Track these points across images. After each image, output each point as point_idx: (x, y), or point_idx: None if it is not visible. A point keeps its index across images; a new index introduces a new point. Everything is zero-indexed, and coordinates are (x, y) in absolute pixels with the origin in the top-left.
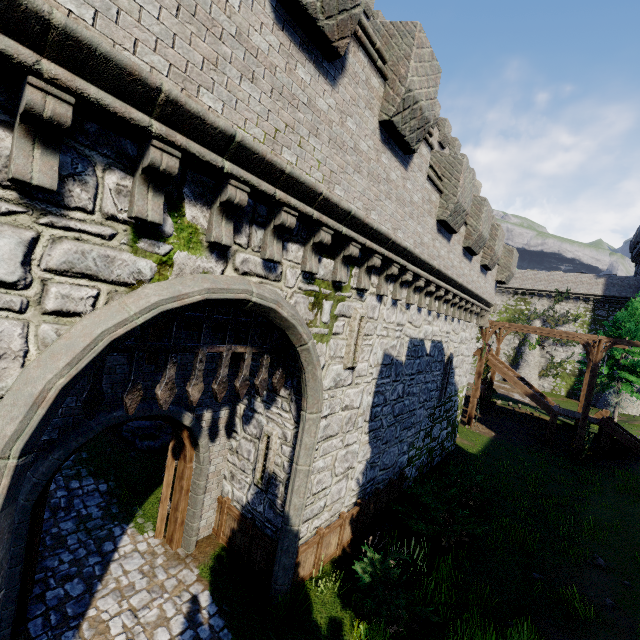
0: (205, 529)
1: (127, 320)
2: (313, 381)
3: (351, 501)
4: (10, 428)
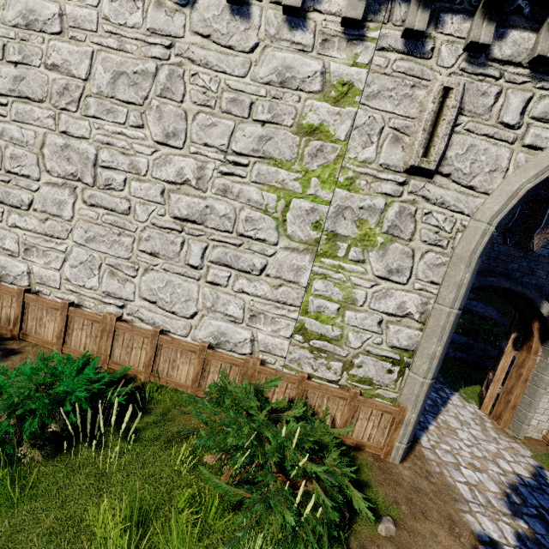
0: (534, 430)
1: None
2: None
3: None
4: (496, 207)
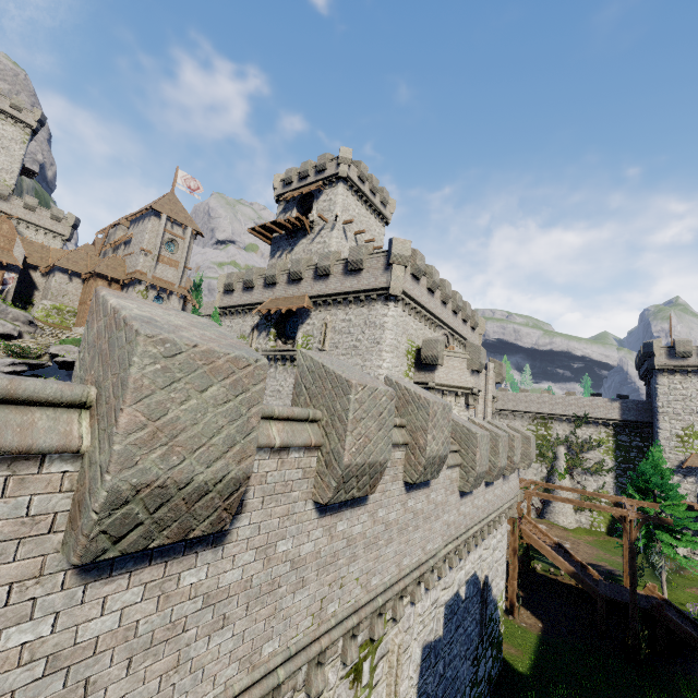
0: None
1: None
2: None
3: None
4: None
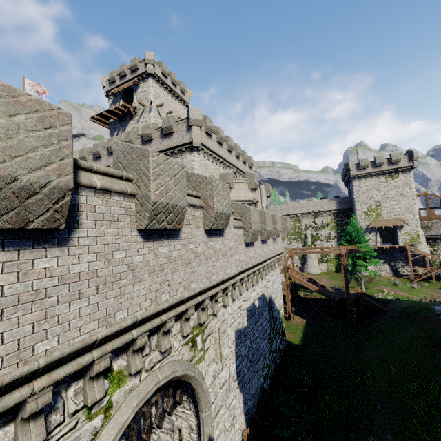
0: None
1: None
2: (202, 393)
3: (239, 437)
4: None
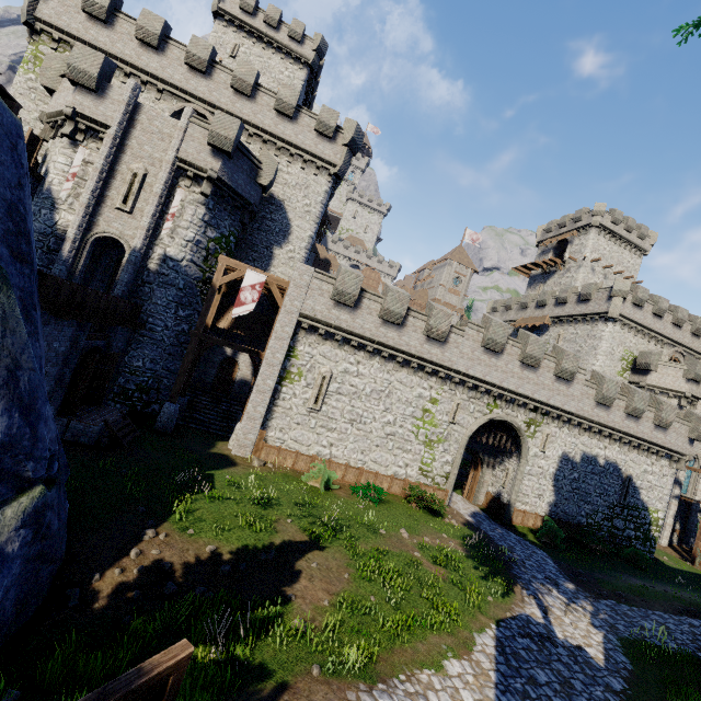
0: (480, 501)
1: (485, 420)
2: (525, 449)
3: (542, 513)
4: (469, 433)
